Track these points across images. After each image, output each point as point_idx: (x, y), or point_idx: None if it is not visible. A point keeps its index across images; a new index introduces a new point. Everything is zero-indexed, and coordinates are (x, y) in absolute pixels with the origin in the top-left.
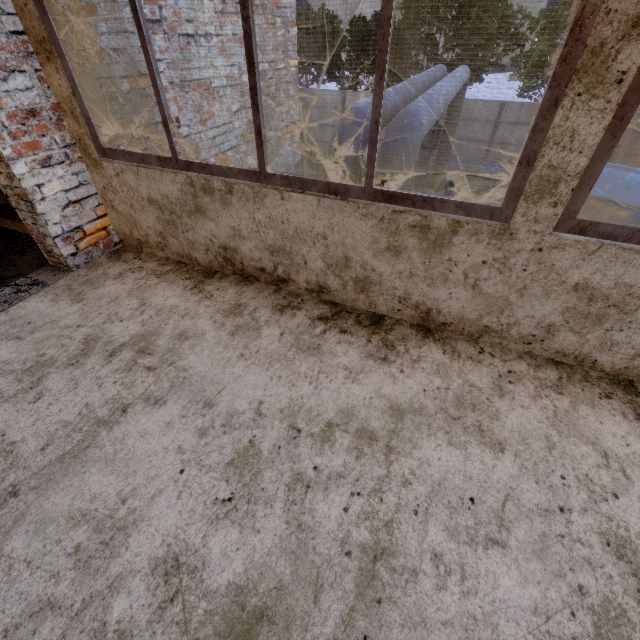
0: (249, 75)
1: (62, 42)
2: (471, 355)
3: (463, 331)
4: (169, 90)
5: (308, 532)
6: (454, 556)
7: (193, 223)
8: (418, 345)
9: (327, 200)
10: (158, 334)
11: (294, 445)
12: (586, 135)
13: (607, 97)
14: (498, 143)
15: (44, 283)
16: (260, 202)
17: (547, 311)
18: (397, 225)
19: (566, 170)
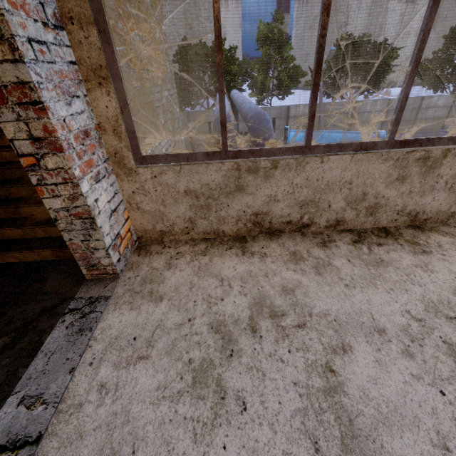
0: (315, 76)
1: (119, 68)
2: None
3: (437, 220)
4: (140, 110)
5: None
6: None
7: (229, 201)
8: (427, 237)
9: (358, 155)
10: (267, 297)
11: None
12: None
13: None
14: None
15: (103, 297)
16: (301, 169)
17: None
18: (407, 161)
19: None
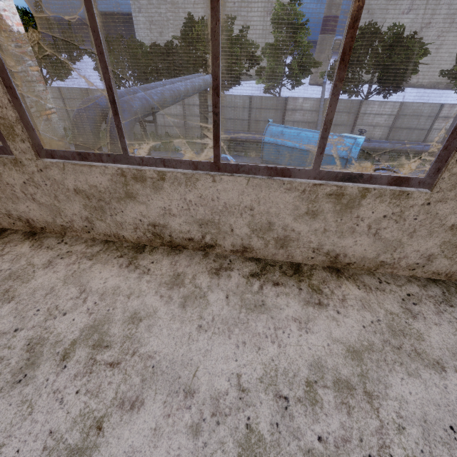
0: None
1: None
2: (50, 245)
3: (55, 231)
4: None
5: None
6: None
7: None
8: (15, 244)
9: None
10: None
11: None
12: (0, 98)
13: None
14: (254, 121)
15: None
16: None
17: (78, 209)
18: None
19: (10, 119)
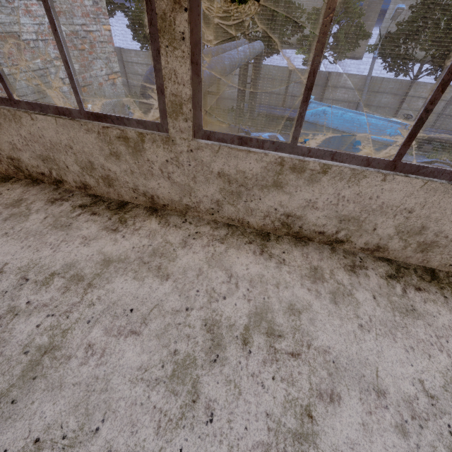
0: None
1: None
2: (177, 224)
3: (176, 209)
4: None
5: (2, 343)
6: (102, 344)
7: None
8: (143, 220)
9: (61, 120)
10: None
11: (19, 289)
12: (182, 74)
13: (182, 49)
14: (290, 96)
15: None
16: (19, 122)
17: (212, 192)
18: (109, 137)
19: (182, 97)
